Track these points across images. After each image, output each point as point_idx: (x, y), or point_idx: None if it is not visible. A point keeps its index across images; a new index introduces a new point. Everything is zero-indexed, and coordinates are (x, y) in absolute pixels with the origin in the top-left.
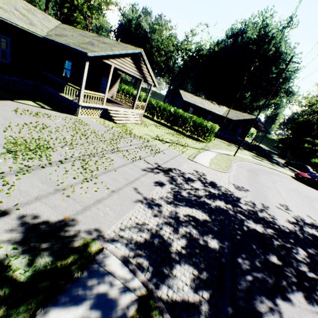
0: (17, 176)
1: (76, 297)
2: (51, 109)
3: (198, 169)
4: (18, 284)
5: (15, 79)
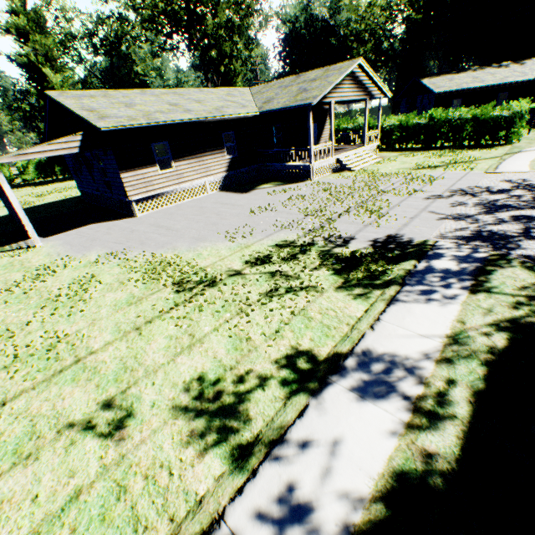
0: (330, 225)
1: (438, 257)
2: (286, 184)
3: (511, 179)
4: (395, 257)
5: (243, 170)
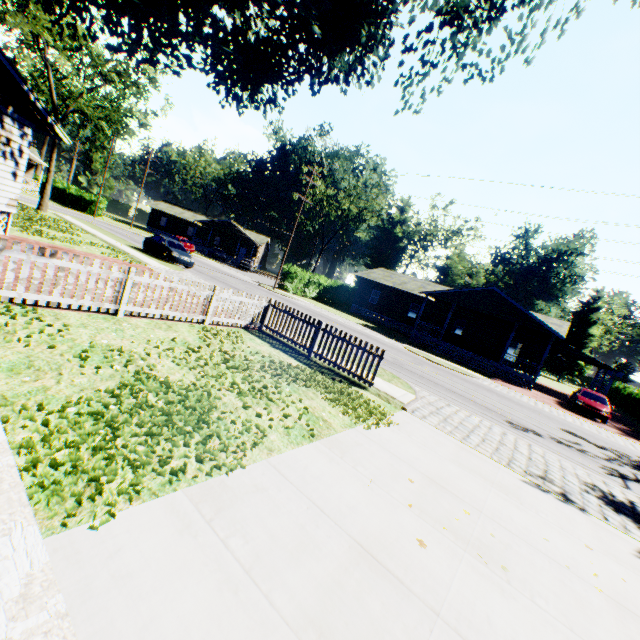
0: None
1: None
2: None
3: None
4: None
5: None
